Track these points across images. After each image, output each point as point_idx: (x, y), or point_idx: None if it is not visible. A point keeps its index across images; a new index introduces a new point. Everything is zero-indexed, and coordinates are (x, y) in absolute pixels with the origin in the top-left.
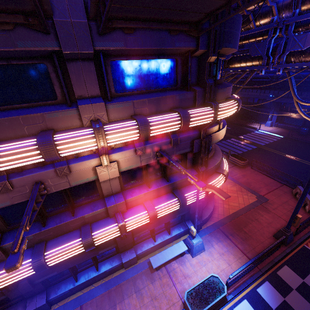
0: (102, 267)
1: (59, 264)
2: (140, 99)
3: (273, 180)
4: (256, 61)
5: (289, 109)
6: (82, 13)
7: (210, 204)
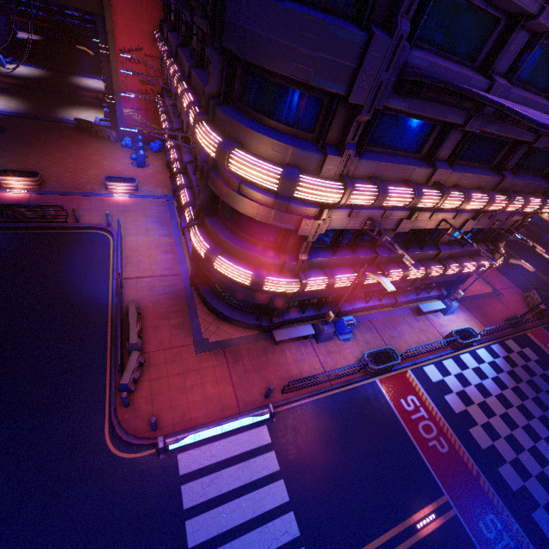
0: (382, 300)
1: None
2: (527, 180)
3: (507, 280)
4: None
5: None
6: None
7: None
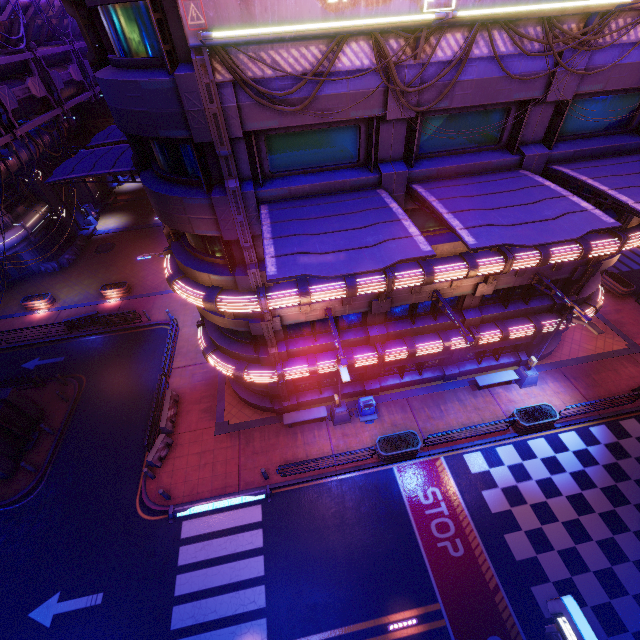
0: (424, 374)
1: (406, 358)
2: None
3: None
4: None
5: None
6: (540, 170)
7: (554, 340)
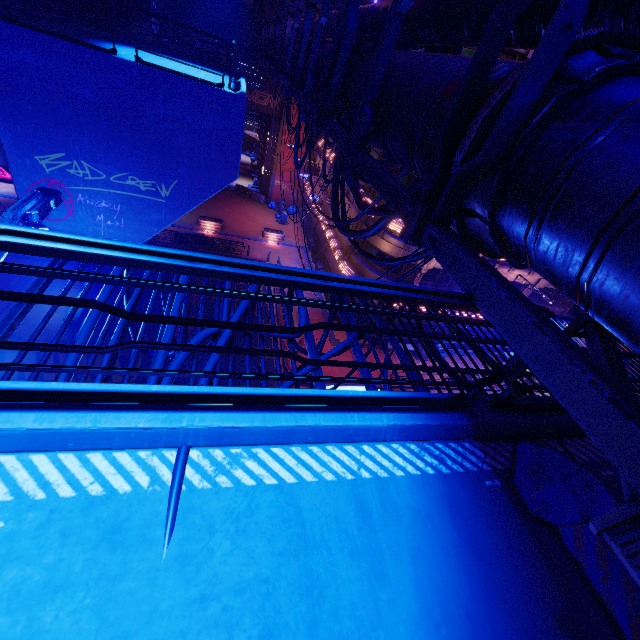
0: None
1: None
2: None
3: None
4: None
5: None
6: None
7: None
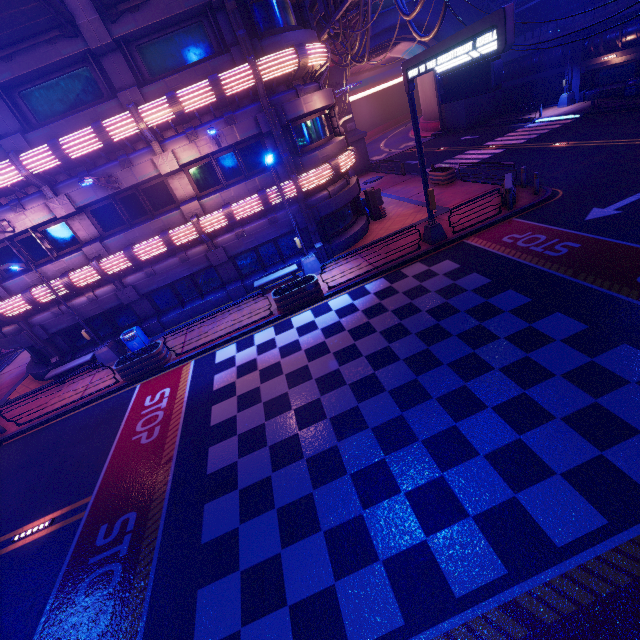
0: (207, 297)
1: (155, 274)
2: (171, 76)
3: (485, 185)
4: None
5: (601, 48)
6: (94, 11)
7: (352, 230)
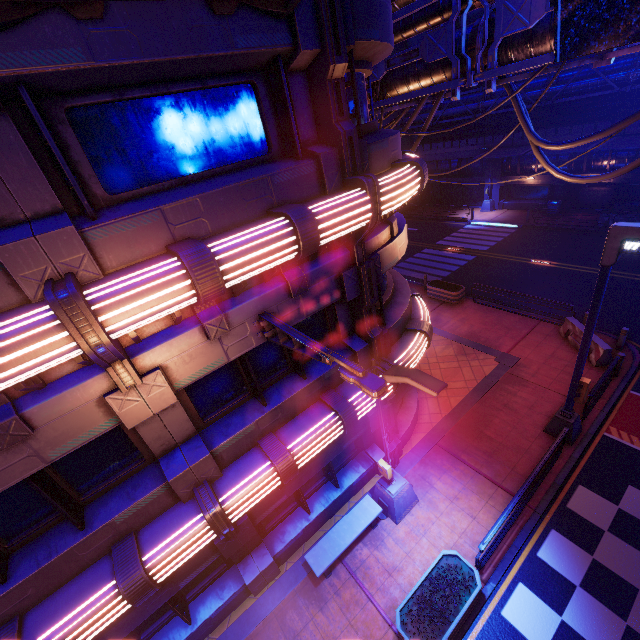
0: (200, 611)
1: None
2: (178, 198)
3: (519, 316)
4: (439, 74)
5: (519, 169)
6: None
7: (409, 398)
